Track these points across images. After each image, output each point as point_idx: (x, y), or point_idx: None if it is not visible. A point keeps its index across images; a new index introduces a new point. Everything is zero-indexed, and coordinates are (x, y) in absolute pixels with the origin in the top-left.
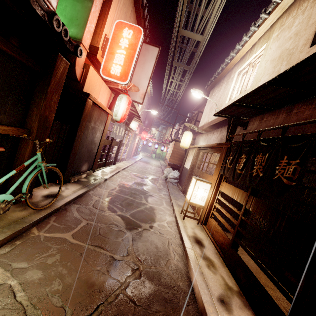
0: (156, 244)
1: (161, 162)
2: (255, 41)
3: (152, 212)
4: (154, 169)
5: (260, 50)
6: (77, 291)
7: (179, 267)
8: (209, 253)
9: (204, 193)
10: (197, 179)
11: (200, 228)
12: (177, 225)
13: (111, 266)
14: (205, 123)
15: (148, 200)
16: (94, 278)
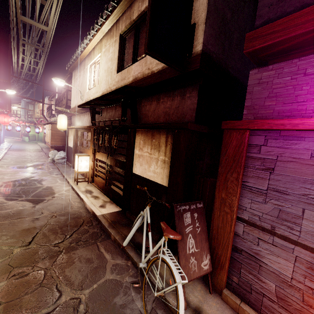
0: (61, 203)
1: (40, 144)
2: (94, 45)
3: (50, 189)
4: (36, 155)
5: (99, 56)
6: (21, 234)
7: (79, 206)
8: (96, 194)
9: (86, 163)
10: (79, 155)
11: (90, 185)
12: (73, 189)
13: (35, 221)
14: (76, 105)
15: (43, 183)
16: (27, 228)
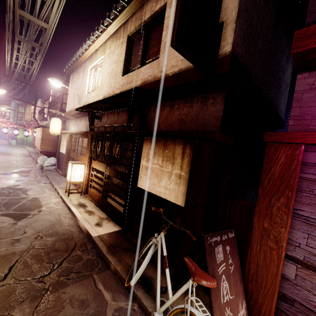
0: (48, 219)
1: (29, 148)
2: (97, 47)
3: (36, 201)
4: (22, 160)
5: (102, 58)
6: None
7: (70, 223)
8: (90, 208)
9: (81, 172)
10: (73, 163)
11: (83, 197)
12: (64, 202)
13: (15, 243)
14: (72, 109)
15: (28, 193)
16: (4, 253)
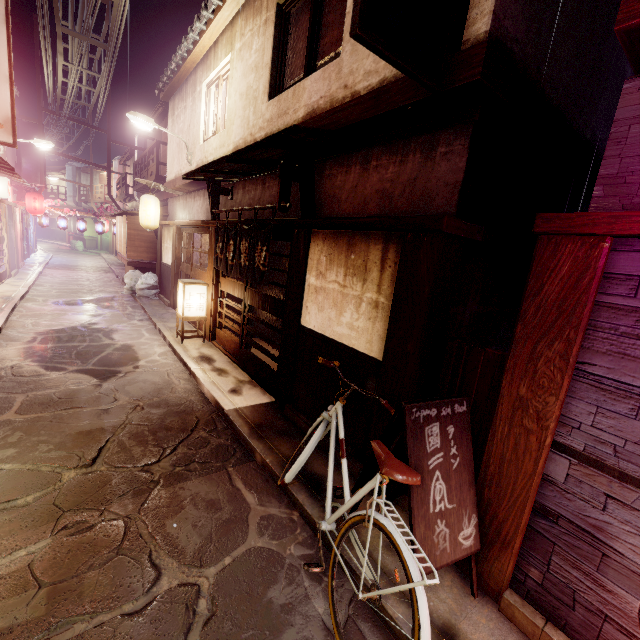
0: (151, 380)
1: (107, 257)
2: (216, 34)
3: (129, 351)
4: (98, 279)
5: (227, 60)
6: (76, 442)
7: (188, 388)
8: (220, 365)
9: (201, 299)
10: (186, 284)
11: (208, 346)
12: (175, 353)
13: (102, 415)
14: (177, 176)
15: (115, 337)
16: (87, 429)
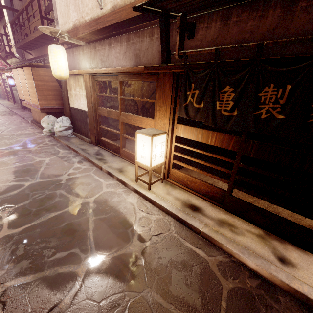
0: (178, 260)
1: (3, 102)
2: None
3: (109, 210)
4: (10, 122)
5: None
6: None
7: (222, 261)
8: (212, 213)
9: (162, 147)
10: (153, 136)
11: (170, 186)
12: (152, 203)
13: None
14: (77, 24)
15: (78, 191)
16: None
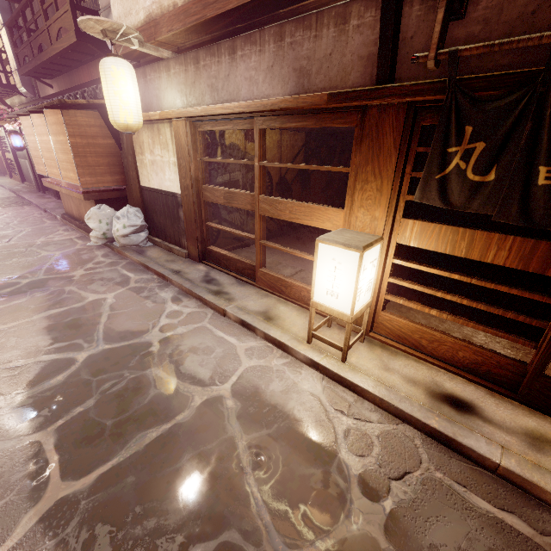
0: None
1: (1, 181)
2: None
3: (273, 416)
4: (21, 220)
5: None
6: None
7: None
8: (502, 415)
9: (372, 271)
10: (364, 250)
11: (383, 351)
12: (358, 392)
13: None
14: (156, 13)
15: (192, 370)
16: None
